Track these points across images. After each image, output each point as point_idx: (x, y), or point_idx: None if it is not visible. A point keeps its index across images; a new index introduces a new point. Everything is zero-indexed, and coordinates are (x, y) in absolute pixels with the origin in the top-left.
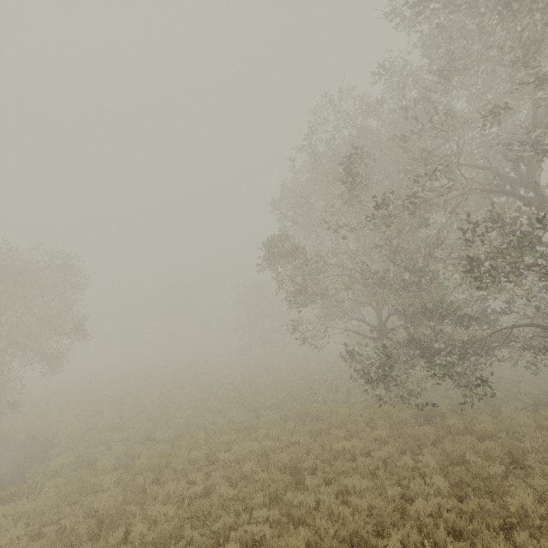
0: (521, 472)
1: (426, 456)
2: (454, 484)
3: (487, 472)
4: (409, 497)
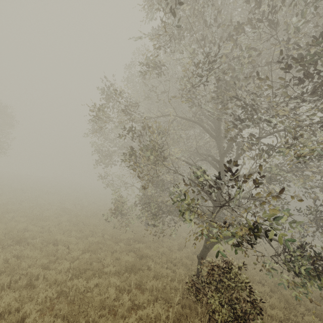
0: (127, 276)
1: (87, 254)
2: (74, 268)
3: (104, 269)
4: (50, 268)
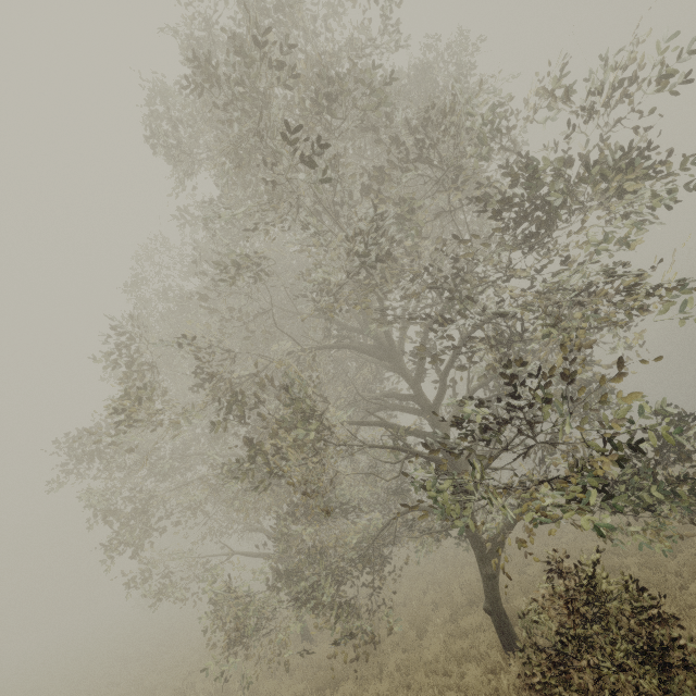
0: None
1: None
2: None
3: None
4: None
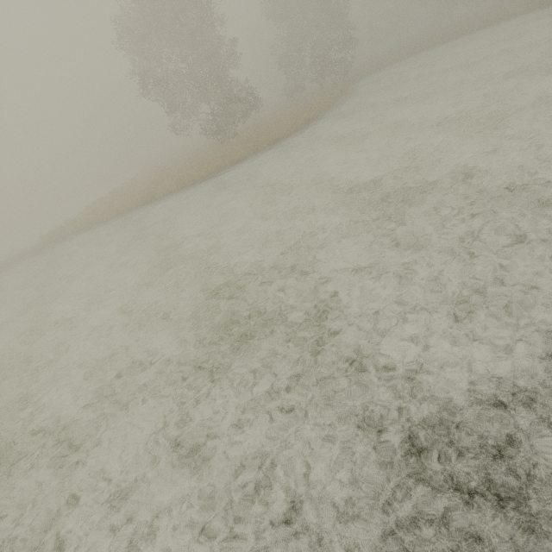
0: None
1: None
2: None
3: None
4: None
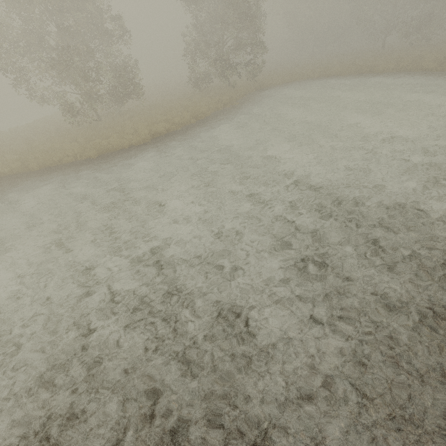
0: None
1: None
2: None
3: None
4: None
